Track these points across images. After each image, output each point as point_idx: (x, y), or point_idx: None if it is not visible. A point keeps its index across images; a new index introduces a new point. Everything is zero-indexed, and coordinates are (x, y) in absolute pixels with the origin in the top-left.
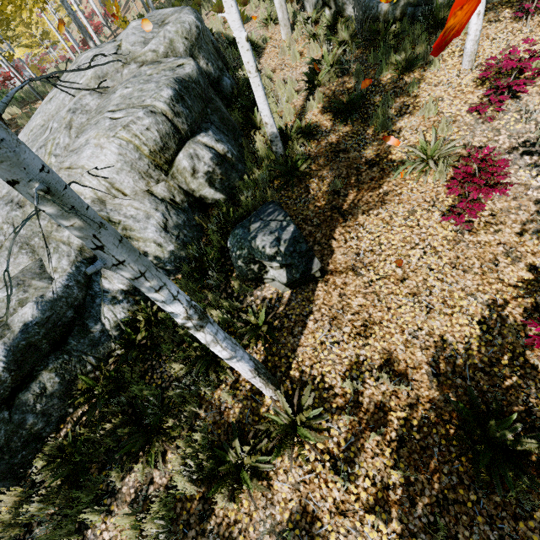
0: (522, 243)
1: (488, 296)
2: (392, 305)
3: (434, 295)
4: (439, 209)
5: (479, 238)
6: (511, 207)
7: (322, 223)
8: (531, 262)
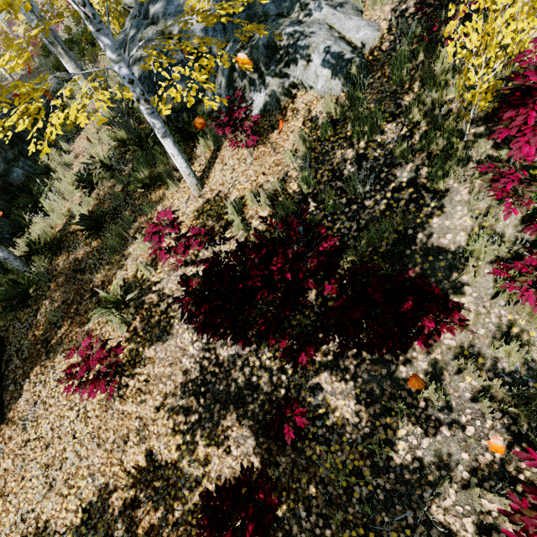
0: (155, 420)
1: (104, 479)
2: (28, 474)
3: (62, 470)
4: None
5: (125, 407)
6: (165, 374)
7: (29, 357)
8: (152, 446)
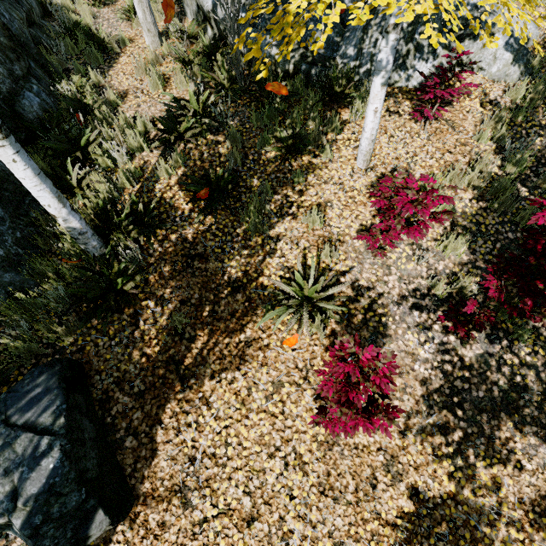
0: (405, 449)
1: (360, 545)
2: None
3: None
4: (312, 386)
5: (357, 439)
6: (396, 387)
7: (148, 390)
8: (414, 483)
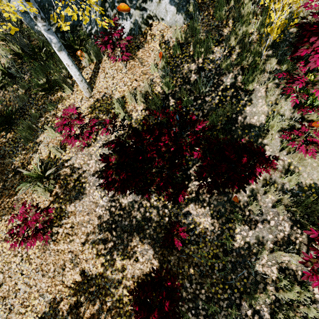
0: (83, 251)
1: (51, 296)
2: None
3: (17, 297)
4: None
5: (59, 247)
6: (84, 220)
7: None
8: (84, 267)
